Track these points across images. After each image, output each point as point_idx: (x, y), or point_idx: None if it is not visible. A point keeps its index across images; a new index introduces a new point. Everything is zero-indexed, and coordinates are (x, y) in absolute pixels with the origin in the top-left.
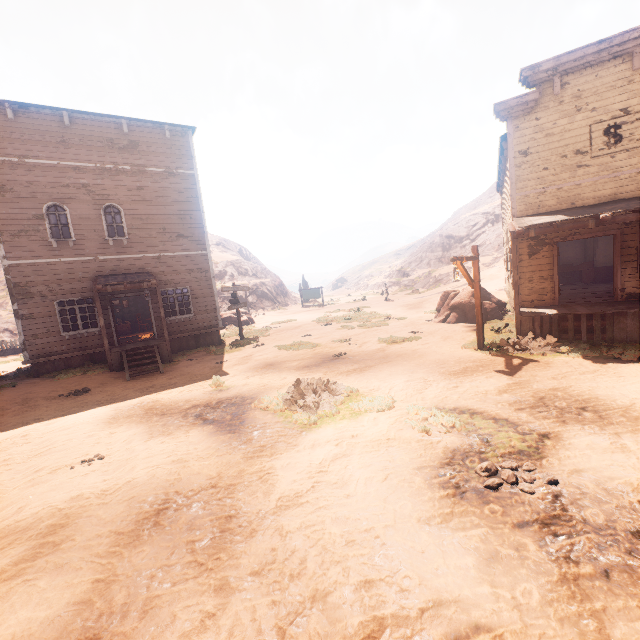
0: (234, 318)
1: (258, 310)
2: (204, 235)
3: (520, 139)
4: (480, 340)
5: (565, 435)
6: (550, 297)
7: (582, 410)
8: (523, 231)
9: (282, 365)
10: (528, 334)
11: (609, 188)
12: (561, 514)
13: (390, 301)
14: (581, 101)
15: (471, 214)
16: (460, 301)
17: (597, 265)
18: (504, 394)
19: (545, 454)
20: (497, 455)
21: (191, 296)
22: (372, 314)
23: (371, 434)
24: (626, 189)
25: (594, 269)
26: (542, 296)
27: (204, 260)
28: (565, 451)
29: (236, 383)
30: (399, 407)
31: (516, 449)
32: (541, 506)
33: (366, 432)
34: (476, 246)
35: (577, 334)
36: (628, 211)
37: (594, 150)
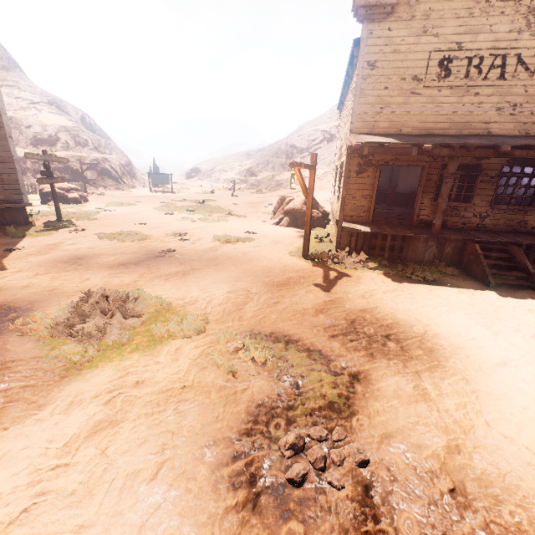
0: (60, 194)
1: (98, 188)
2: None
3: (371, 48)
4: (305, 249)
5: (374, 376)
6: (366, 215)
7: (387, 339)
8: (359, 147)
9: (94, 260)
10: (346, 248)
11: (430, 121)
12: (373, 531)
13: (236, 197)
14: (429, 22)
15: (313, 129)
16: (294, 207)
17: (398, 191)
18: (320, 315)
19: (355, 408)
20: (306, 412)
21: None
22: (216, 208)
23: (164, 378)
24: (442, 126)
25: (395, 194)
26: (360, 213)
27: None
28: (374, 402)
29: (14, 283)
30: (211, 331)
31: (327, 400)
32: (350, 514)
33: (158, 375)
34: (315, 154)
35: (382, 251)
36: (441, 146)
37: (428, 79)
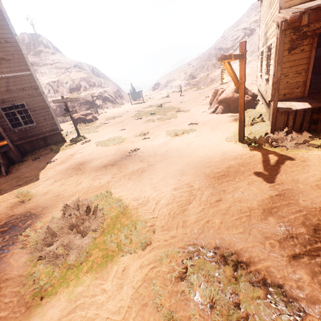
0: (82, 118)
1: (104, 109)
2: (24, 57)
3: None
4: (241, 134)
5: None
6: (301, 90)
7: None
8: (297, 17)
9: (88, 164)
10: (284, 129)
11: None
12: None
13: (183, 97)
14: None
15: (235, 30)
16: (226, 96)
17: None
18: (270, 218)
19: None
20: None
21: (29, 110)
22: (169, 108)
23: (104, 320)
24: None
25: None
26: (294, 89)
27: (31, 79)
28: None
29: (41, 191)
30: (156, 242)
31: None
32: None
33: (100, 314)
34: (244, 42)
35: None
36: None
37: None
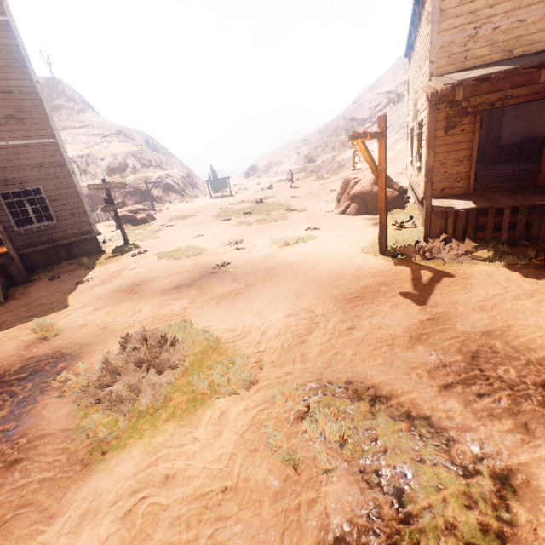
0: (130, 216)
1: (165, 204)
2: (47, 116)
3: None
4: (382, 243)
5: (544, 481)
6: (464, 184)
7: None
8: (449, 90)
9: (149, 285)
10: (441, 236)
11: None
12: None
13: (295, 189)
14: None
15: (374, 94)
16: (361, 190)
17: (502, 143)
18: (418, 346)
19: None
20: None
21: (47, 198)
22: (273, 205)
23: (200, 470)
24: None
25: (498, 148)
26: (455, 183)
27: (55, 151)
28: None
29: (73, 323)
30: (265, 381)
31: (460, 540)
32: None
33: (193, 464)
34: (384, 117)
35: (496, 232)
36: None
37: None
